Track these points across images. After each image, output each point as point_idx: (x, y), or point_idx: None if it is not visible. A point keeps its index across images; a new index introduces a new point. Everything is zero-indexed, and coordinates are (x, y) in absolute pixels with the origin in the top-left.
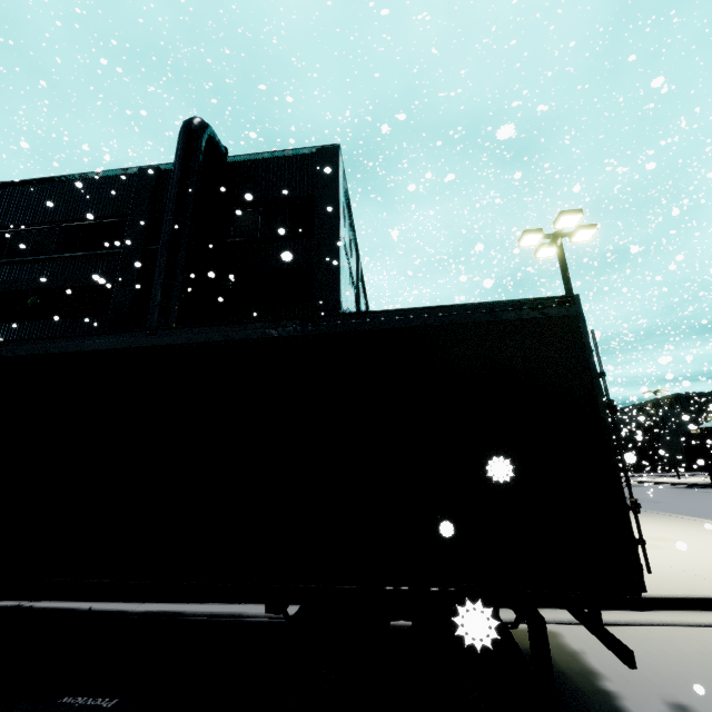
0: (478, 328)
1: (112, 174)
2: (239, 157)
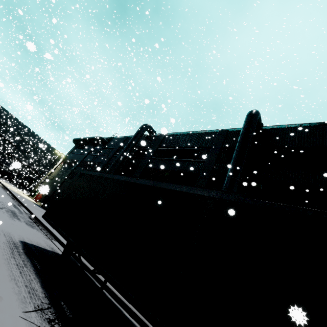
0: None
1: (207, 131)
2: (272, 126)
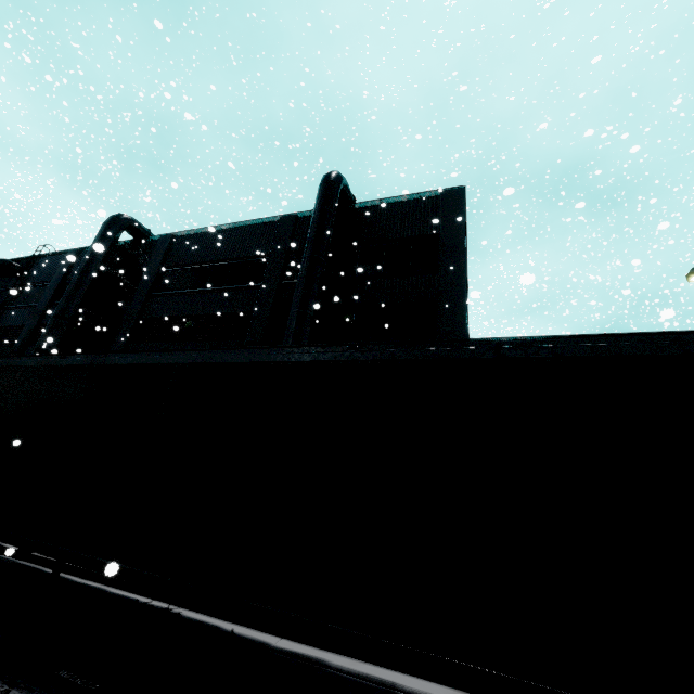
0: None
1: (259, 222)
2: (367, 203)
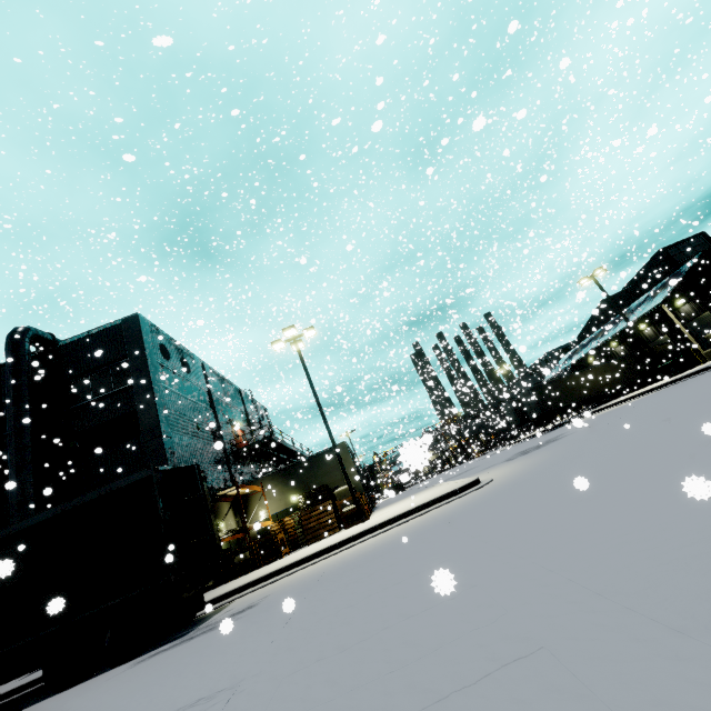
0: (117, 492)
1: None
2: (63, 342)
